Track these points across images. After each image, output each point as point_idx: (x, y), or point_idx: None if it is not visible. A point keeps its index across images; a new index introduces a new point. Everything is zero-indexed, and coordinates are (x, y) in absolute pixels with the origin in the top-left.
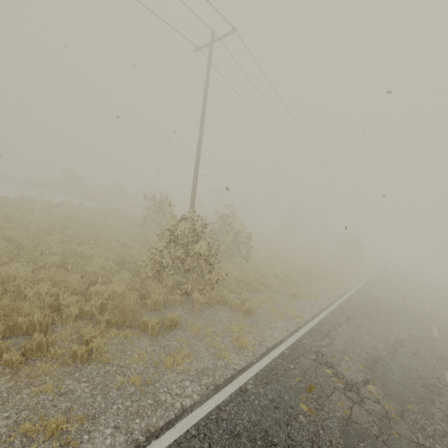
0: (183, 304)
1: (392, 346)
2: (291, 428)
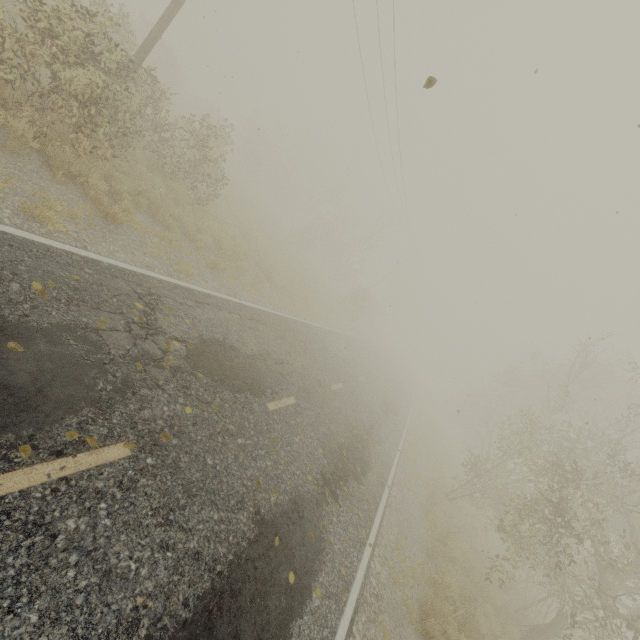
0: None
1: (268, 357)
2: None
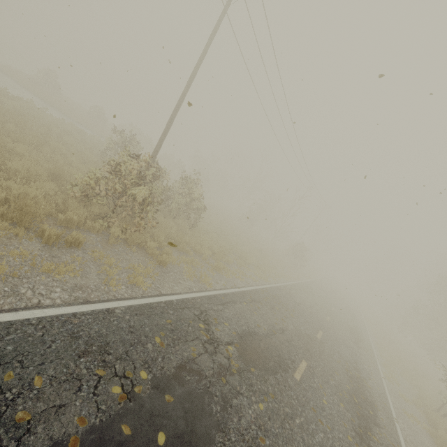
0: (101, 234)
1: (274, 330)
2: (134, 348)
